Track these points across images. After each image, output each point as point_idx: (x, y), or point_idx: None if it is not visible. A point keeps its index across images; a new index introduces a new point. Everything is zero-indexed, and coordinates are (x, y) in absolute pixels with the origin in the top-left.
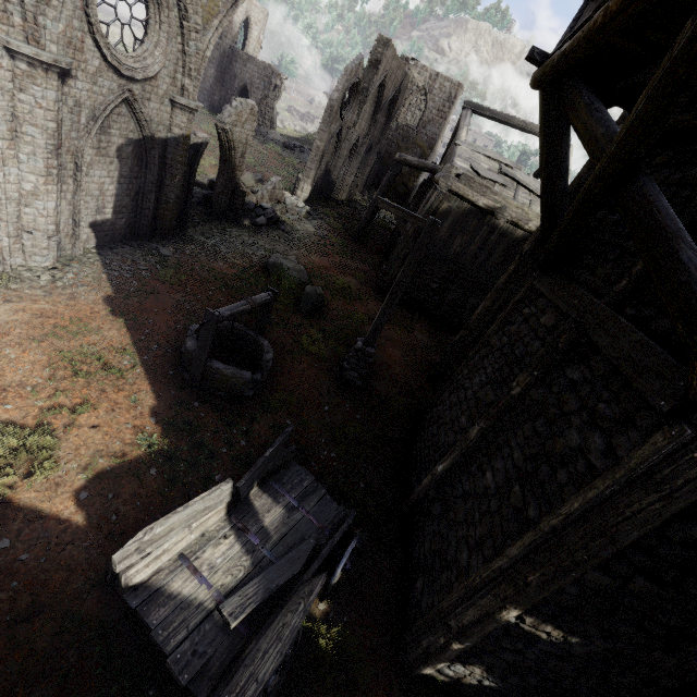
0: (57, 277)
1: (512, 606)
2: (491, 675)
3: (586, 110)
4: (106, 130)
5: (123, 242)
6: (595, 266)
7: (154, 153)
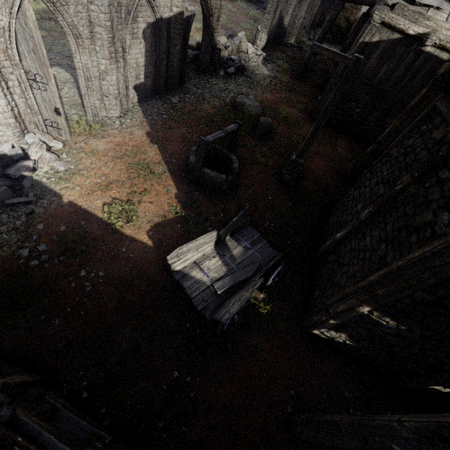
0: (122, 122)
1: (366, 305)
2: (351, 339)
3: None
4: (135, 19)
5: (151, 96)
6: None
7: (163, 30)
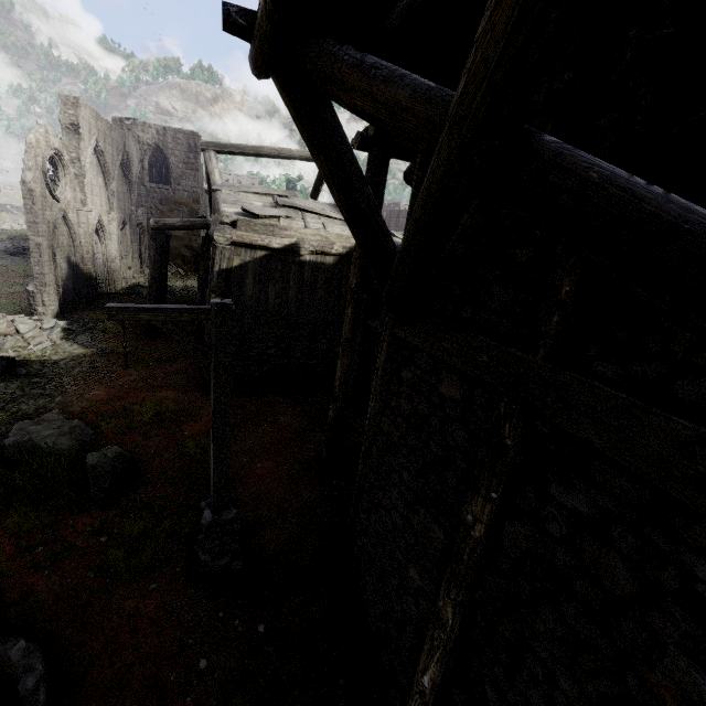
0: None
1: None
2: None
3: (358, 74)
4: None
5: None
6: (472, 294)
7: None
